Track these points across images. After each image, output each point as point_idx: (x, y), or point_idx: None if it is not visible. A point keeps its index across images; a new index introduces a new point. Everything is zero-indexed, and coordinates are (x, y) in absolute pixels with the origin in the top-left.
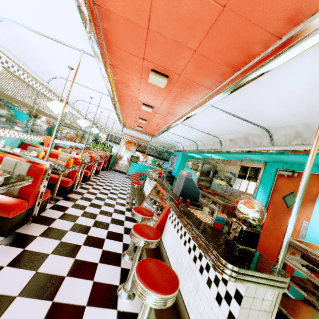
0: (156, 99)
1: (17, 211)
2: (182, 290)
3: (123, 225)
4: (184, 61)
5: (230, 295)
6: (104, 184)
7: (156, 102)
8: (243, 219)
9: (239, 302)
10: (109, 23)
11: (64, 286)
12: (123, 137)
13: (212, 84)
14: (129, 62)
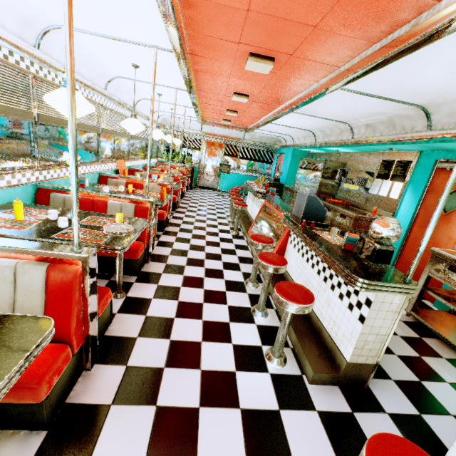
0: (254, 86)
1: (140, 252)
2: (314, 306)
3: (236, 254)
4: (298, 38)
5: (361, 303)
6: (196, 208)
7: (253, 89)
8: (377, 238)
9: (369, 306)
10: (193, 10)
11: (206, 310)
12: (204, 138)
13: (338, 60)
14: (218, 48)
